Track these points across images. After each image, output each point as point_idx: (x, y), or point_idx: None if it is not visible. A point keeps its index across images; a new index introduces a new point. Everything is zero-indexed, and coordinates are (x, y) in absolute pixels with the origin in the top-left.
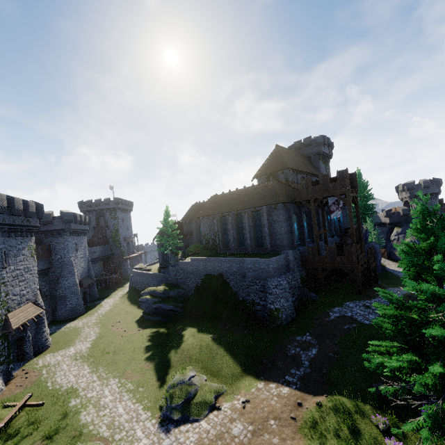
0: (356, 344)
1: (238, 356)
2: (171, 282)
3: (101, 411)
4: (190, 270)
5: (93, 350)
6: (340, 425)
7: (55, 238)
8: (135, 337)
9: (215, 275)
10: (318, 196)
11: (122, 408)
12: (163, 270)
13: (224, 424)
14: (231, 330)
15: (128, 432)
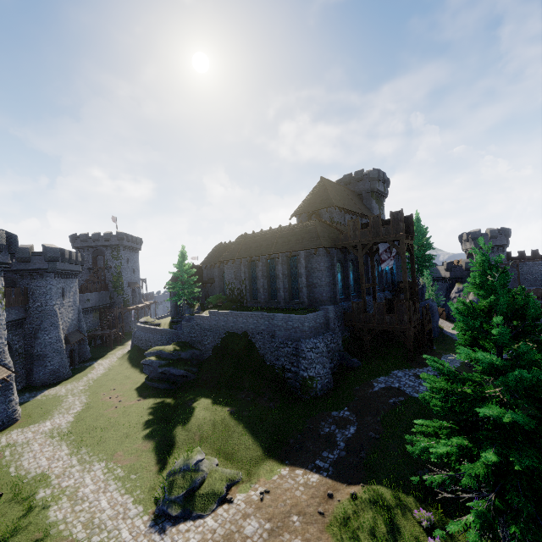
0: (402, 422)
1: (260, 435)
2: (184, 341)
3: (78, 505)
4: (208, 326)
5: (76, 425)
6: (376, 522)
7: (34, 280)
8: (132, 409)
9: (238, 334)
10: (367, 241)
11: (106, 501)
12: (174, 326)
13: (236, 521)
14: (253, 402)
15: (111, 532)
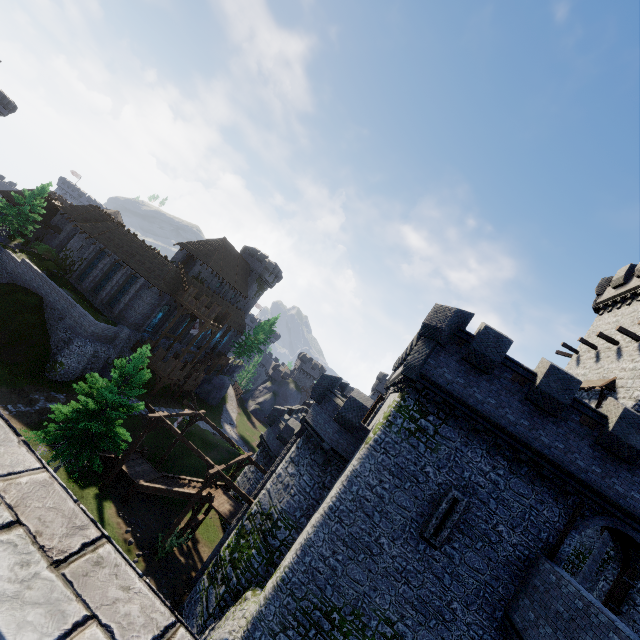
0: None
1: None
2: None
3: None
4: (12, 269)
5: None
6: None
7: None
8: None
9: (34, 296)
10: (190, 308)
11: None
12: None
13: None
14: None
15: None
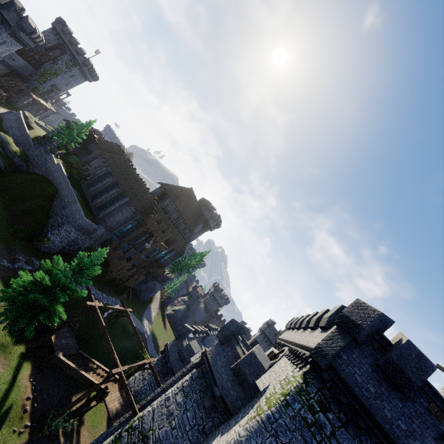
0: None
1: None
2: (28, 155)
3: None
4: (49, 167)
5: None
6: None
7: None
8: None
9: (54, 188)
10: (151, 228)
11: None
12: (36, 142)
13: None
14: (11, 217)
15: None
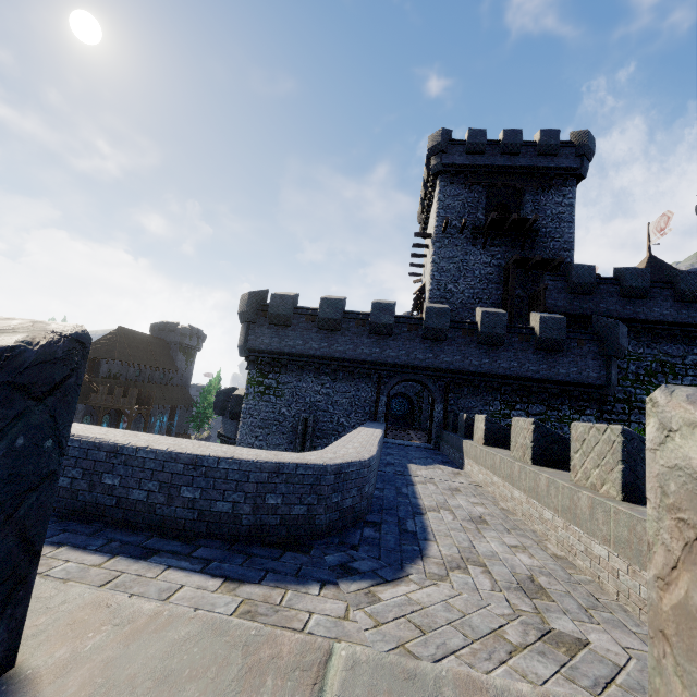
0: None
1: None
2: None
3: None
4: None
5: None
6: None
7: None
8: None
9: None
10: (109, 405)
11: None
12: None
13: None
14: None
15: None
